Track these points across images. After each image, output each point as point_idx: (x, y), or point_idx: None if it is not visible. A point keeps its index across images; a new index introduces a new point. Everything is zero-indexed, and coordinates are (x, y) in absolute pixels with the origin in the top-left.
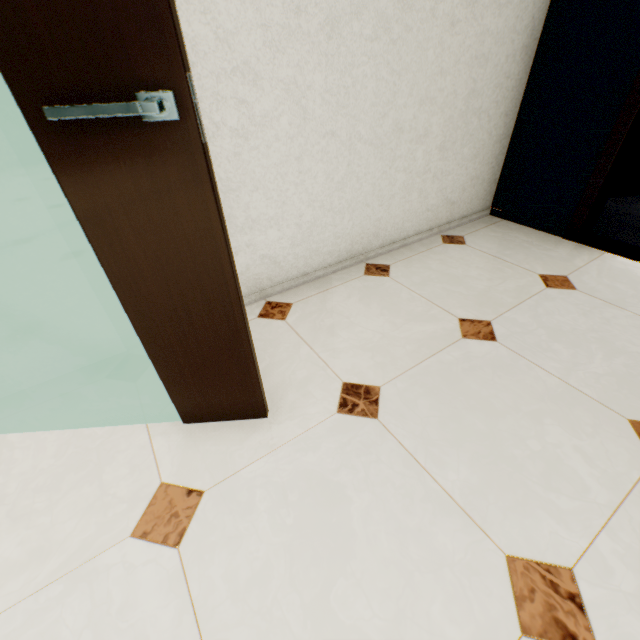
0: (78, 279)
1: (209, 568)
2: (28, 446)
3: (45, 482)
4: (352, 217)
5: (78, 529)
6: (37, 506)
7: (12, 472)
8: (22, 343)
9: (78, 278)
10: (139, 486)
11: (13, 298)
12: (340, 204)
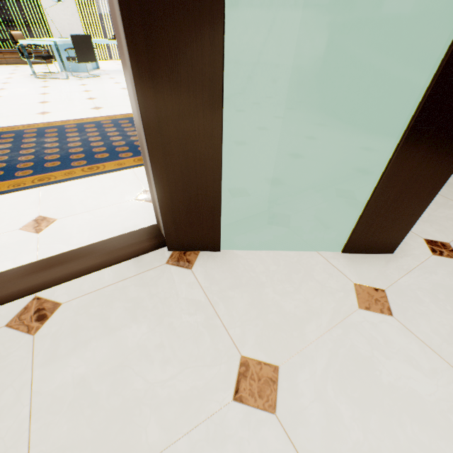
0: (271, 159)
1: (419, 327)
2: (252, 258)
3: (281, 277)
4: (390, 138)
5: (324, 303)
6: (288, 289)
7: (255, 271)
8: (232, 196)
9: (272, 158)
10: (342, 284)
11: (243, 166)
12: (390, 128)
